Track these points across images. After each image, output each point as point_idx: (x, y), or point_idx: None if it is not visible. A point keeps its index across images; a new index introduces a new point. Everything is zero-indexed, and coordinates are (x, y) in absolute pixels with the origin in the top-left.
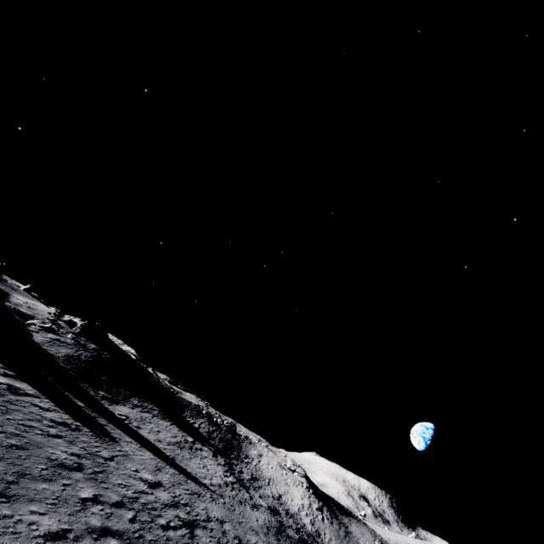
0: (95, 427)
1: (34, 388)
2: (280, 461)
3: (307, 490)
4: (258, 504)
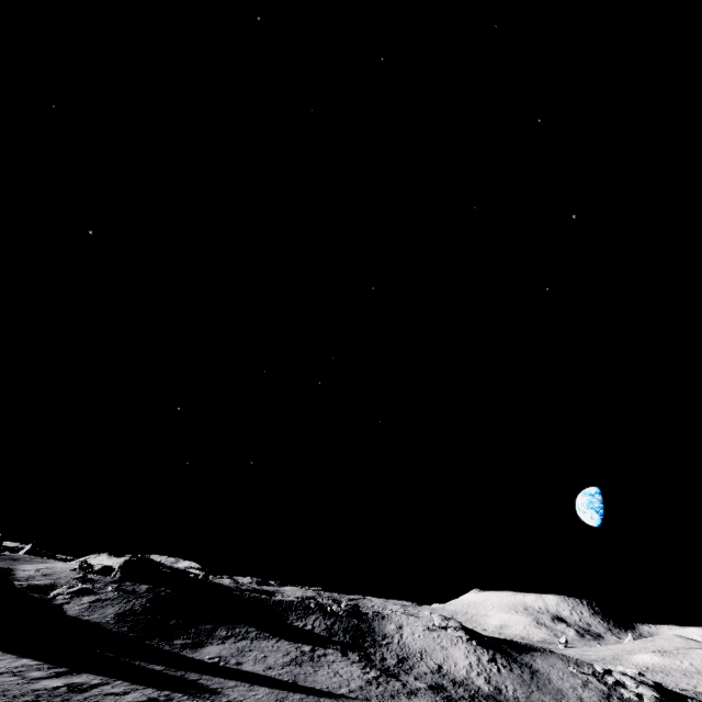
0: (187, 687)
1: (97, 674)
2: (426, 624)
3: (469, 643)
4: (415, 688)
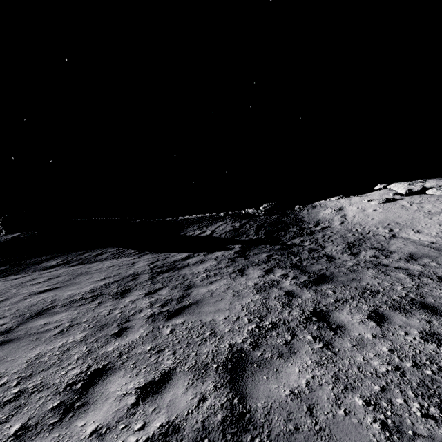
0: None
1: None
2: (380, 198)
3: None
4: None
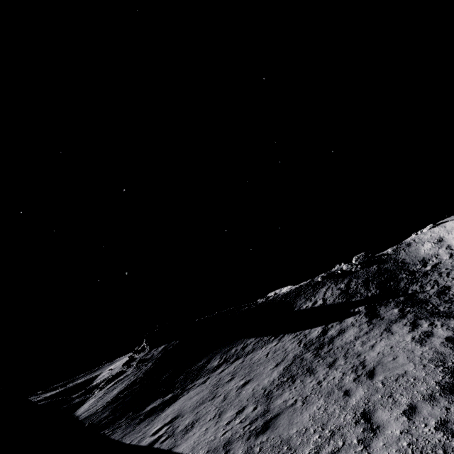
0: None
1: None
2: None
3: None
4: None
